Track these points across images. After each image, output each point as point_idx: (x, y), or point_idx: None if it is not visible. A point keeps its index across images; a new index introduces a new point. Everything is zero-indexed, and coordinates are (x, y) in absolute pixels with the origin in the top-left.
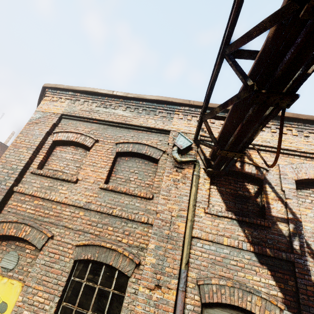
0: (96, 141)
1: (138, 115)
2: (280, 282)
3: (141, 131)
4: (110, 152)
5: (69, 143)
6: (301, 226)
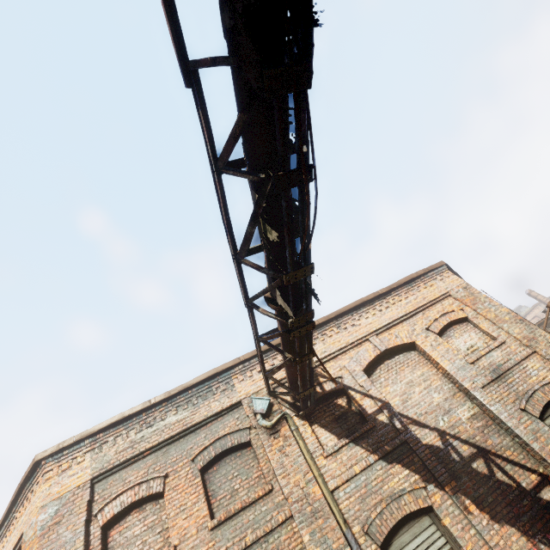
0: (166, 476)
1: (196, 407)
2: (411, 466)
3: (210, 423)
4: (192, 476)
5: (127, 511)
6: (391, 406)
